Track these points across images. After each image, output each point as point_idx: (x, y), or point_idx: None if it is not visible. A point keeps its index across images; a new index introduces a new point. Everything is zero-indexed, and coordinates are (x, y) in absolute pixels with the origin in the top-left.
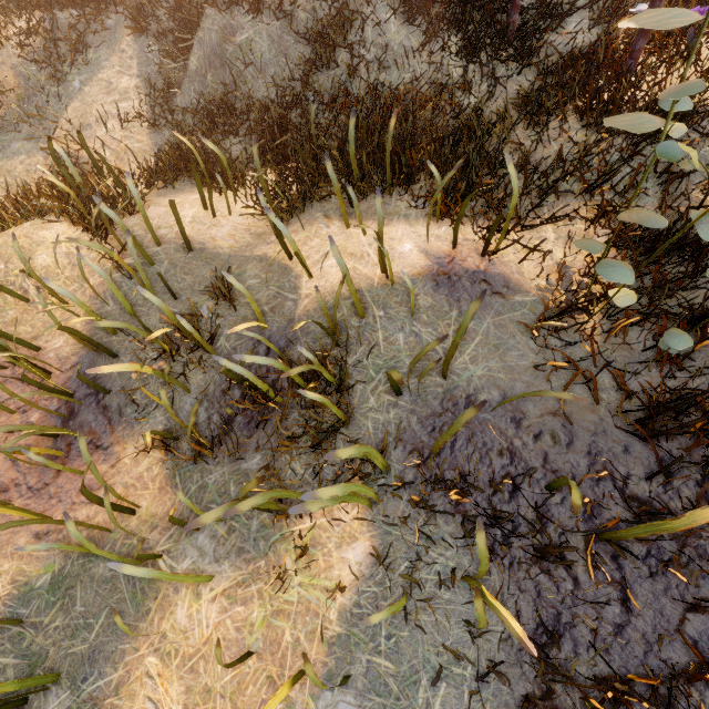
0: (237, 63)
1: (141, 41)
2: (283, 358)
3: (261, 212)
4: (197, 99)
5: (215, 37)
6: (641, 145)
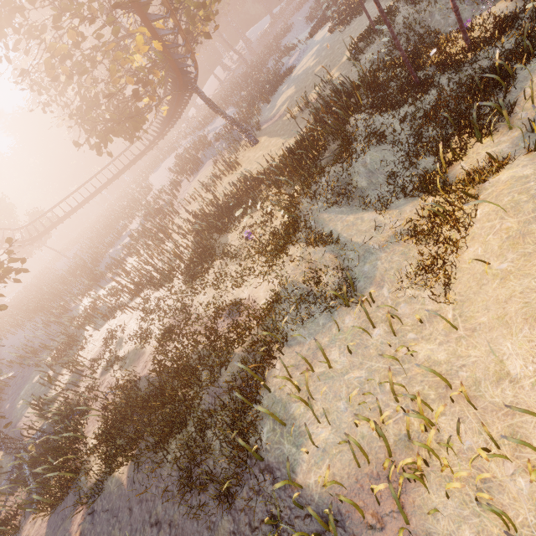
0: (375, 167)
1: (331, 211)
2: None
3: (491, 134)
4: (377, 191)
5: (362, 169)
6: (522, 21)
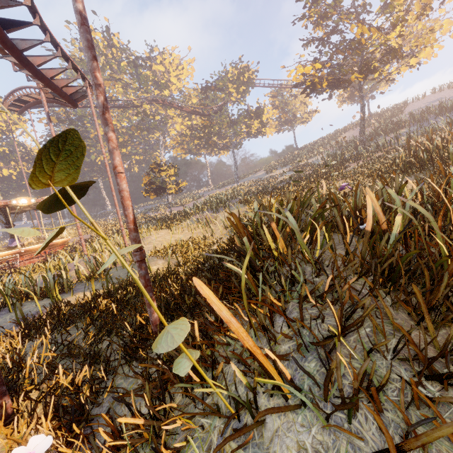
0: None
1: None
2: (60, 286)
3: None
4: None
5: None
6: None
